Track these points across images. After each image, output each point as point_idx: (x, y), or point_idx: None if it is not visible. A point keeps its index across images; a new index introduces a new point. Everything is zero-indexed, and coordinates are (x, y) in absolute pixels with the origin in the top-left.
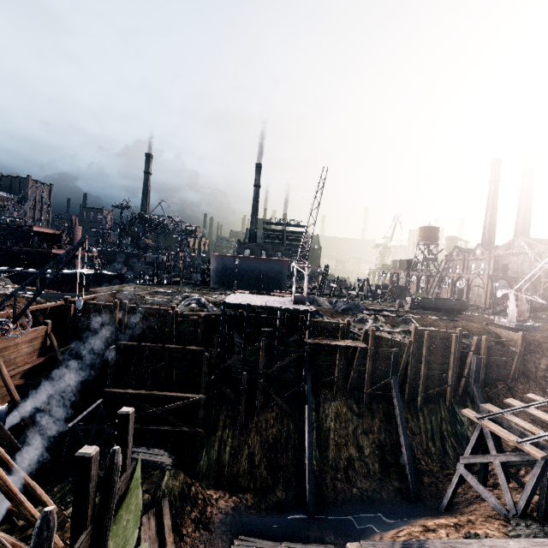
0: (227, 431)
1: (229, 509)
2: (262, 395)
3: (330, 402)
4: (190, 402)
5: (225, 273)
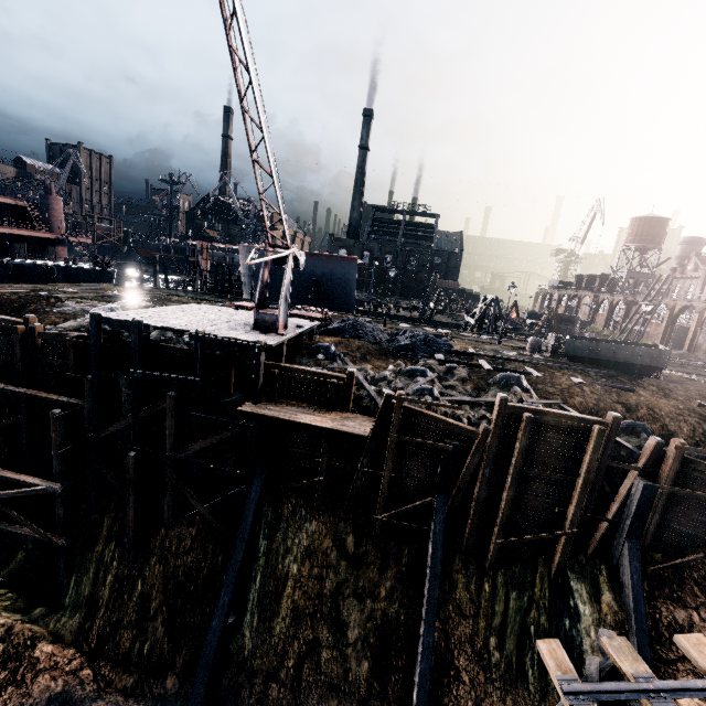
0: (112, 547)
1: (42, 701)
2: (173, 494)
3: (300, 527)
4: (32, 492)
5: None
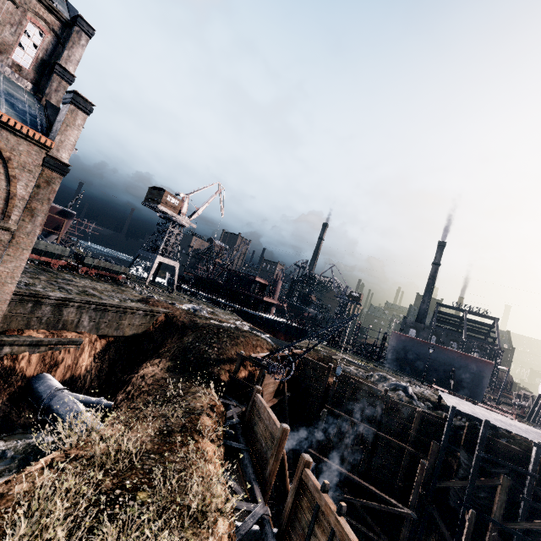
0: None
1: None
2: None
3: None
4: (396, 511)
5: (404, 355)
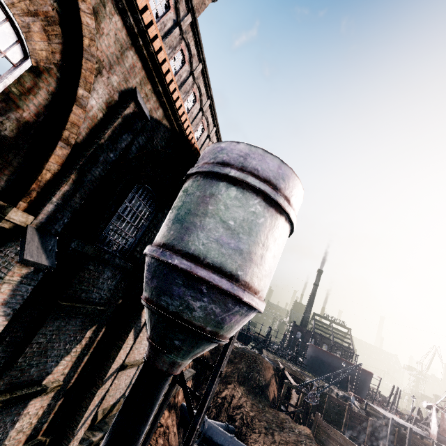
0: None
1: None
2: None
3: None
4: None
5: (317, 362)
